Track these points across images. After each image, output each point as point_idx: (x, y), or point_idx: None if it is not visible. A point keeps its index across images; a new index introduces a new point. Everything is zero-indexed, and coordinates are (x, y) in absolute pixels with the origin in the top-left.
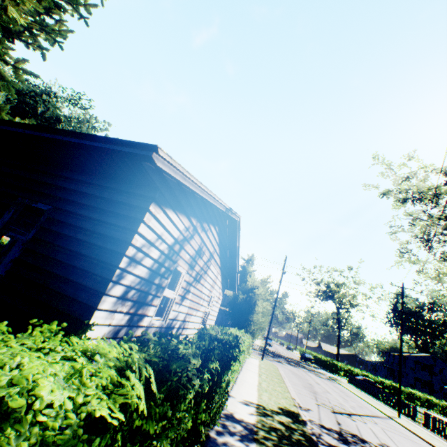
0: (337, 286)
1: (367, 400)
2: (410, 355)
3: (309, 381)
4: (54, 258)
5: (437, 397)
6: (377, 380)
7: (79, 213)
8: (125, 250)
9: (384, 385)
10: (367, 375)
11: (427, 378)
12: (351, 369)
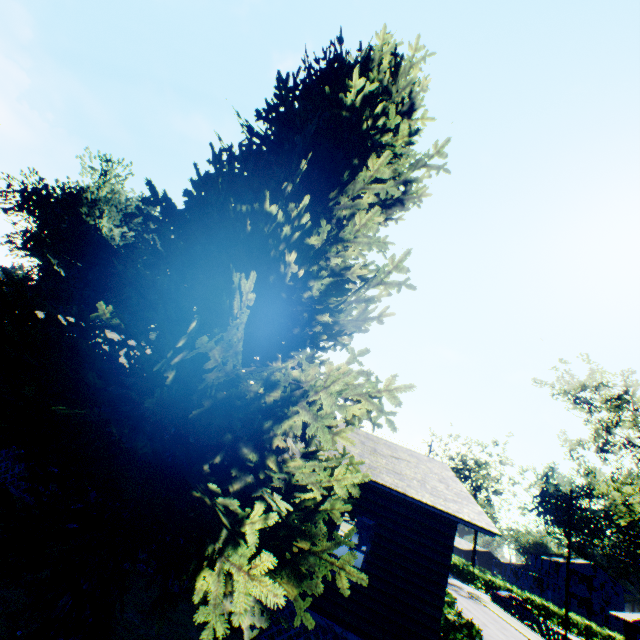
0: (478, 464)
1: (524, 633)
2: (564, 561)
3: (459, 608)
4: (394, 572)
5: (597, 620)
6: (524, 597)
7: (401, 532)
8: (447, 572)
9: (533, 604)
10: (512, 589)
11: (585, 595)
12: (491, 580)
